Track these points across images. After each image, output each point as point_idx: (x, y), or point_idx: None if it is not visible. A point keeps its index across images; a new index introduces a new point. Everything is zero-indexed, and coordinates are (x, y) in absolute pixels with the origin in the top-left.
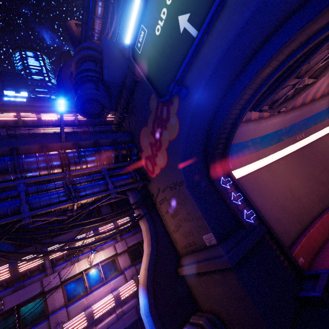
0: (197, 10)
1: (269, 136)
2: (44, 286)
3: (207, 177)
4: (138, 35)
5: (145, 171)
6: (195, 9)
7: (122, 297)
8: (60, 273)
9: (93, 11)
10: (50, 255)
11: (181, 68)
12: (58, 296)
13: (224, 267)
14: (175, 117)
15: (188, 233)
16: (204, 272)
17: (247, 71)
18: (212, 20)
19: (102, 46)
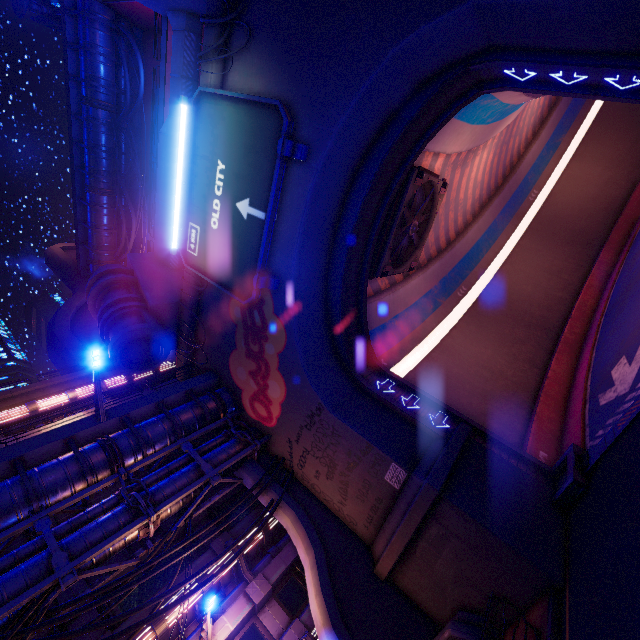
0: (256, 193)
1: (419, 304)
2: None
3: (355, 387)
4: (188, 236)
5: (257, 423)
6: (254, 193)
7: None
8: None
9: (95, 223)
10: None
11: (259, 255)
12: None
13: (430, 501)
14: (274, 317)
15: (364, 489)
16: (411, 536)
17: (340, 235)
18: (276, 199)
19: (130, 263)
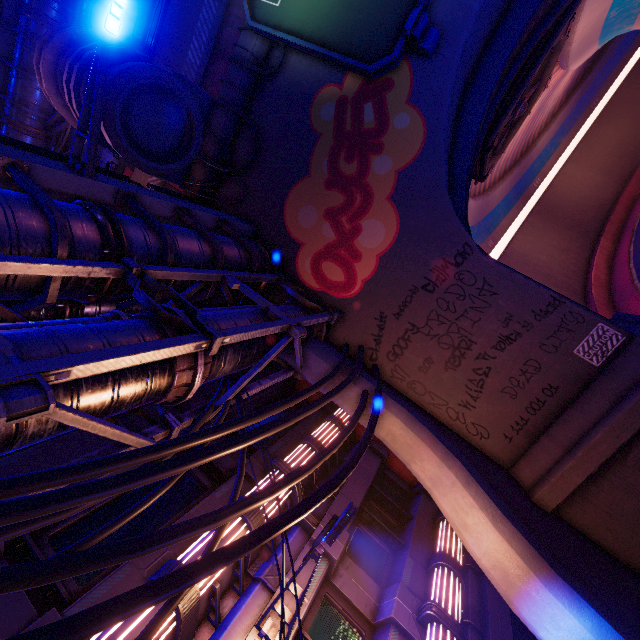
0: None
1: None
2: None
3: None
4: None
5: (319, 295)
6: None
7: None
8: None
9: (26, 64)
10: None
11: None
12: None
13: None
14: (407, 109)
15: (522, 375)
16: None
17: (504, 29)
18: None
19: None
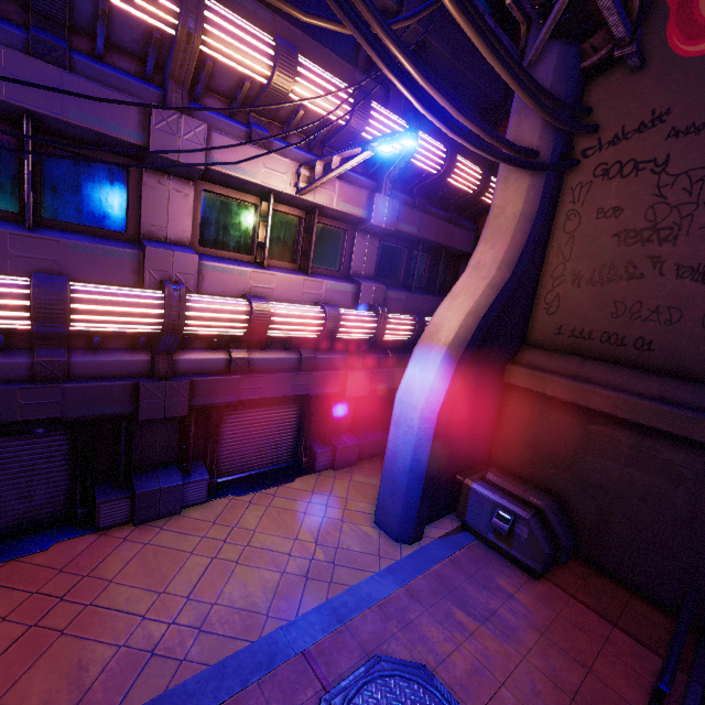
0: None
1: None
2: (153, 133)
3: None
4: None
5: (657, 11)
6: None
7: (338, 333)
8: (210, 136)
9: None
10: (206, 31)
11: None
12: (179, 208)
13: None
14: None
15: (651, 312)
16: (641, 424)
17: None
18: None
19: None
